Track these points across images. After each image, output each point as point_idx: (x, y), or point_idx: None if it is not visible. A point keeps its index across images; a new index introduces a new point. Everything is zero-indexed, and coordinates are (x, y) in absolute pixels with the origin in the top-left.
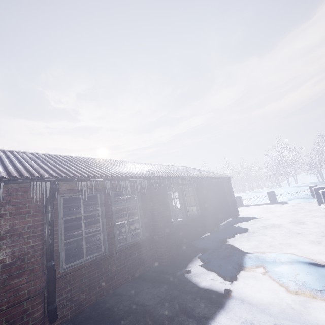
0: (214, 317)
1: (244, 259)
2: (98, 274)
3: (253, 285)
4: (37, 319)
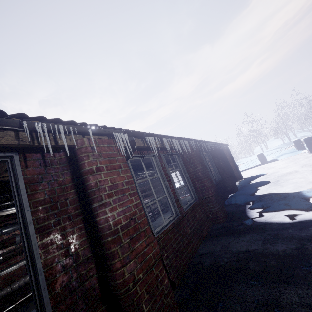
0: None
1: (303, 194)
2: (180, 237)
3: None
4: (168, 285)
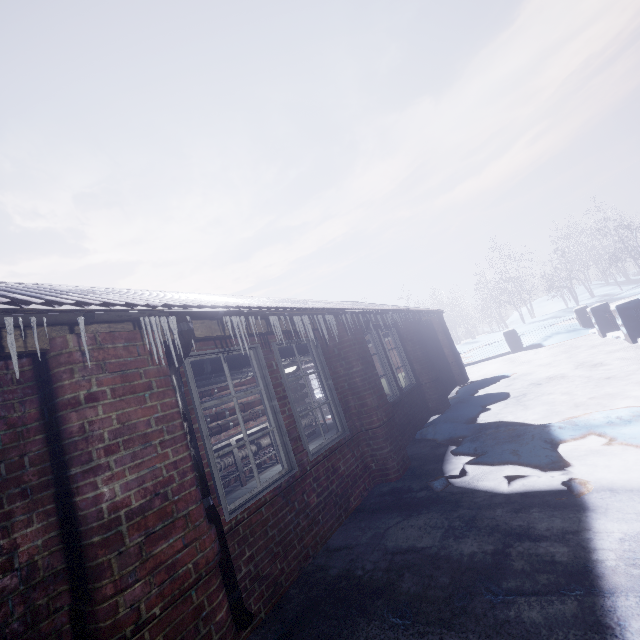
0: (586, 526)
1: (550, 432)
2: (290, 516)
3: (605, 464)
4: (224, 624)
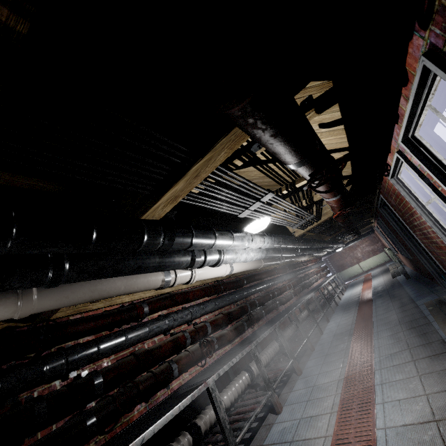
0: None
1: None
2: None
3: None
4: None
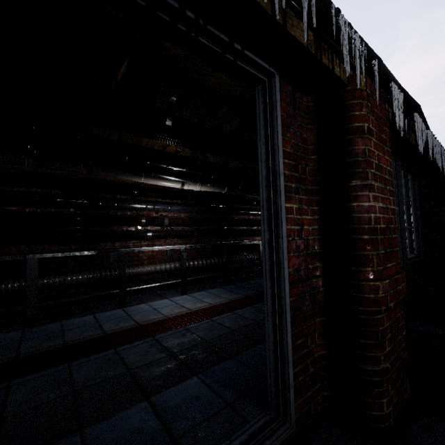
0: None
1: None
2: None
3: None
4: (405, 339)
